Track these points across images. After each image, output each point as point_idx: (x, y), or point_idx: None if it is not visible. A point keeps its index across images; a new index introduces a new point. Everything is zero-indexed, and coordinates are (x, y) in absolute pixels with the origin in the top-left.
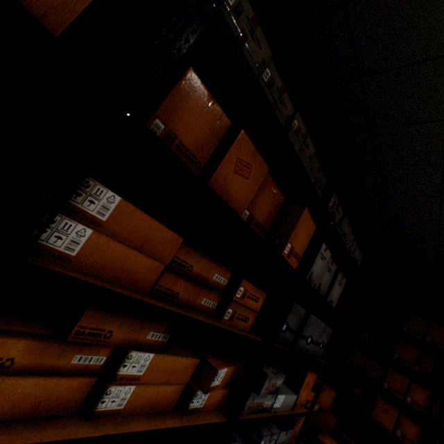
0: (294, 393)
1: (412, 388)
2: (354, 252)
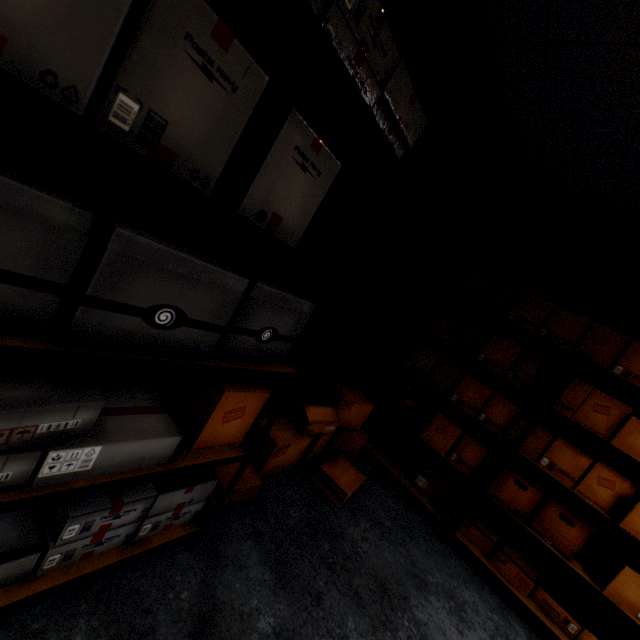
0: (175, 432)
1: (492, 403)
2: (390, 81)
